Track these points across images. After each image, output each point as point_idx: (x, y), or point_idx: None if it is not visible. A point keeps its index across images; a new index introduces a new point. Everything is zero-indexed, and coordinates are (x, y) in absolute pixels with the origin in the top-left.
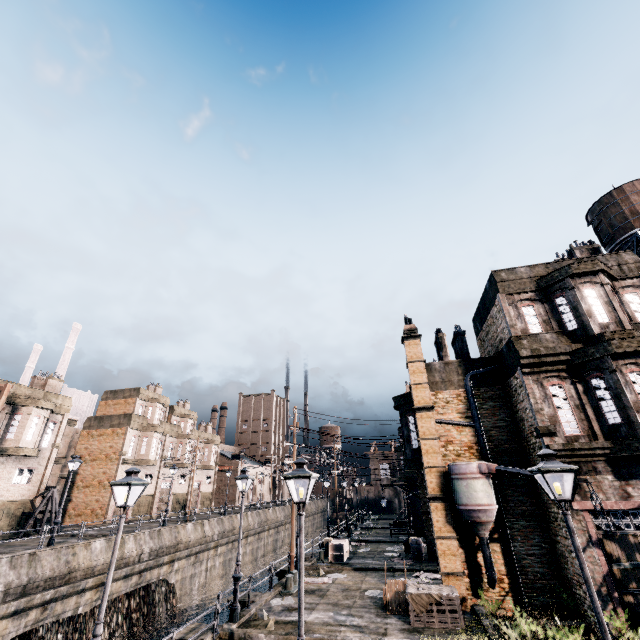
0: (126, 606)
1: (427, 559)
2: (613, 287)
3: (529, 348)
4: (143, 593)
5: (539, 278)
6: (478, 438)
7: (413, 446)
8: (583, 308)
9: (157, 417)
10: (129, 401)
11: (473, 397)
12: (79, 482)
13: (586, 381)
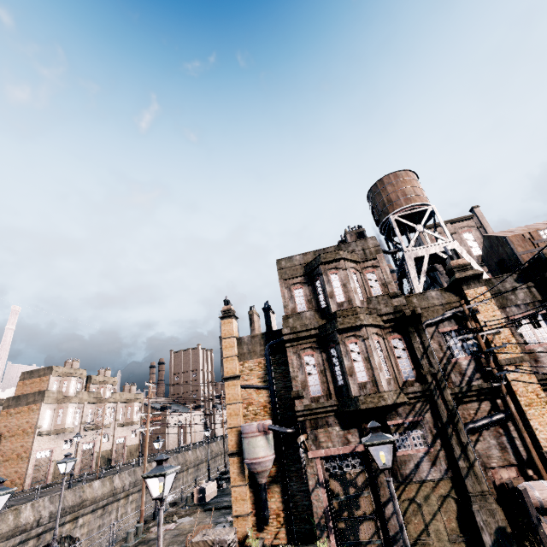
0: None
1: None
2: (357, 269)
3: (291, 326)
4: None
5: (305, 265)
6: (271, 398)
7: None
8: (327, 291)
9: (73, 389)
10: (43, 379)
11: (270, 364)
12: None
13: (328, 350)
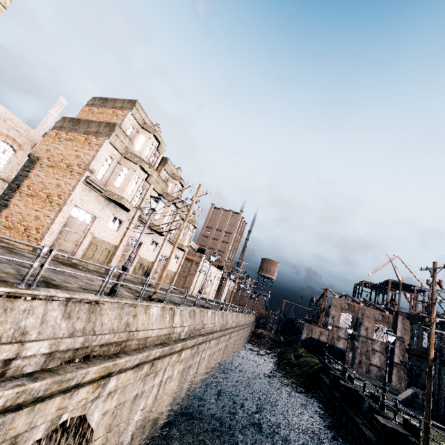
0: None
1: None
2: None
3: None
4: None
5: None
6: None
7: None
8: None
9: (147, 153)
10: (118, 112)
11: None
12: (25, 187)
13: None
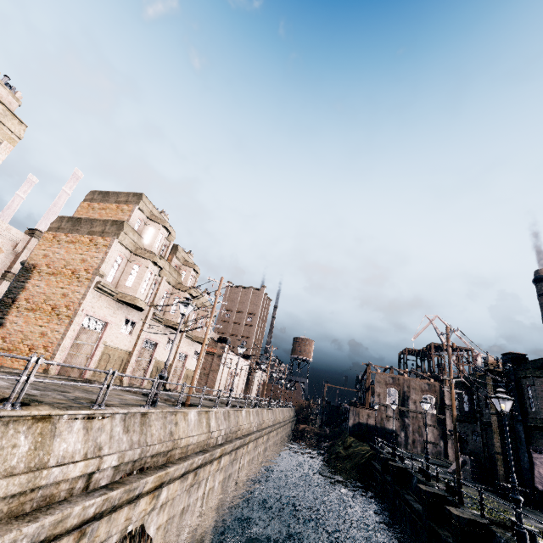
0: None
1: None
2: None
3: None
4: None
5: None
6: None
7: None
8: None
9: (157, 245)
10: (123, 207)
11: None
12: (22, 301)
13: None
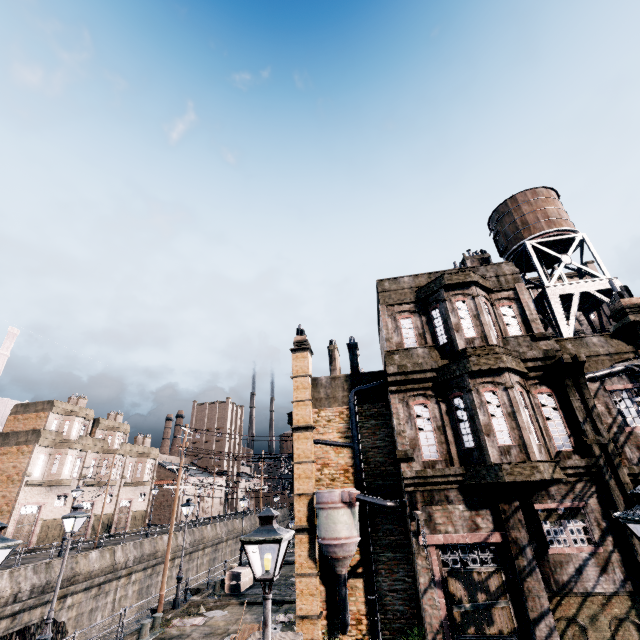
0: None
1: None
2: (488, 299)
3: (398, 364)
4: (16, 638)
5: (418, 289)
6: (355, 460)
7: None
8: (452, 321)
9: (75, 432)
10: (41, 415)
11: (355, 415)
12: None
13: (449, 400)
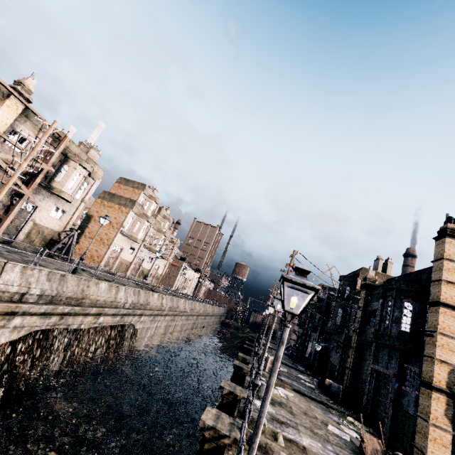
0: (108, 334)
1: (340, 402)
2: None
3: None
4: (120, 329)
5: None
6: None
7: (402, 328)
8: None
9: (150, 211)
10: (136, 191)
11: None
12: (87, 233)
13: None
